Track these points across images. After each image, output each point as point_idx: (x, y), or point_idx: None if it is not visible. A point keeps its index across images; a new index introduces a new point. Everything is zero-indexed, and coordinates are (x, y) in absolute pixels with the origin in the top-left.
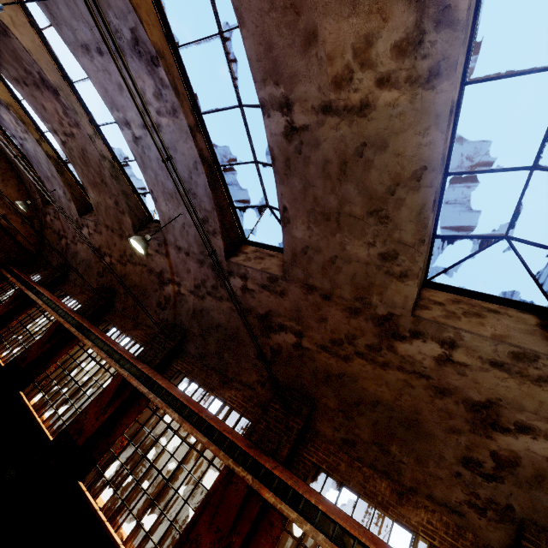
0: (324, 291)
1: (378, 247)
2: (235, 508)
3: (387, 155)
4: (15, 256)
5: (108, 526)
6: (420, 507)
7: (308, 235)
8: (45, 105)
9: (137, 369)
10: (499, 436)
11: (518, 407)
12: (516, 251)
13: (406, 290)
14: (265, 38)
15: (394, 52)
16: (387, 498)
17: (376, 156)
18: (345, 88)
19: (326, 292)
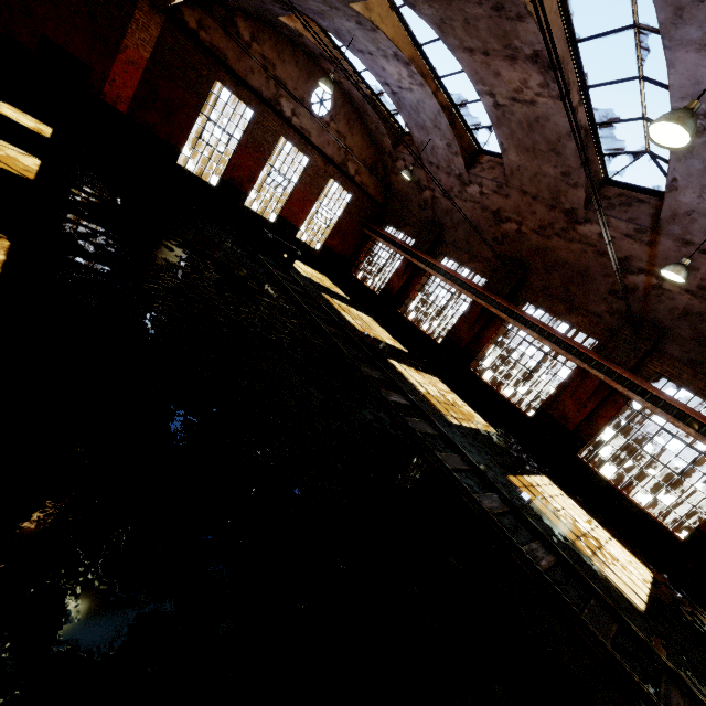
0: None
1: None
2: None
3: None
4: (369, 212)
5: (624, 492)
6: None
7: None
8: (503, 74)
9: (613, 372)
10: None
11: None
12: None
13: None
14: None
15: None
16: None
17: None
18: None
19: None
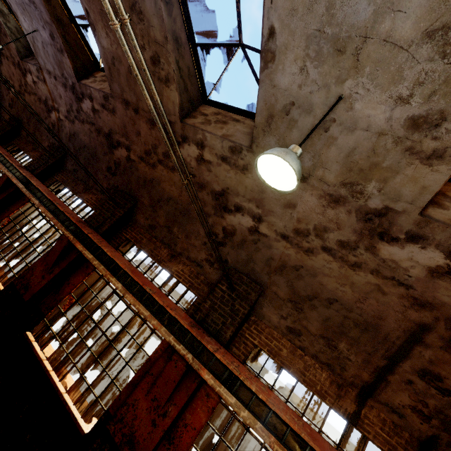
0: (134, 105)
1: (147, 51)
2: (58, 252)
3: None
4: None
5: None
6: (181, 263)
7: (110, 44)
8: None
9: (20, 173)
10: (227, 216)
11: (236, 193)
12: (249, 60)
13: (172, 96)
14: None
15: None
16: (163, 258)
17: None
18: None
19: (135, 106)
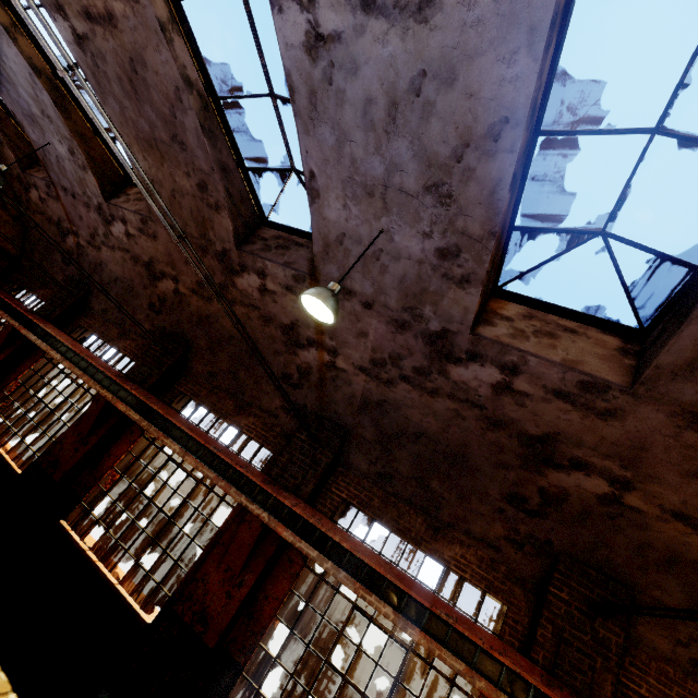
0: None
1: None
2: None
3: None
4: None
5: None
6: None
7: None
8: None
9: (282, 506)
10: None
11: None
12: None
13: None
14: None
15: None
16: None
17: None
18: None
19: None
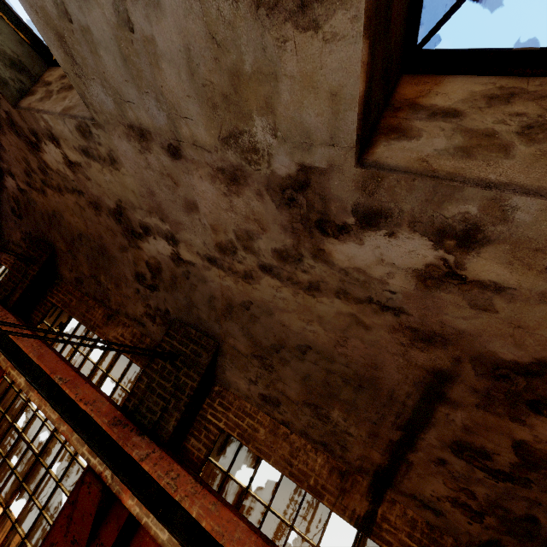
0: None
1: None
2: None
3: None
4: None
5: None
6: (121, 325)
7: None
8: None
9: None
10: (142, 244)
11: (131, 205)
12: None
13: None
14: None
15: None
16: (98, 322)
17: None
18: None
19: None
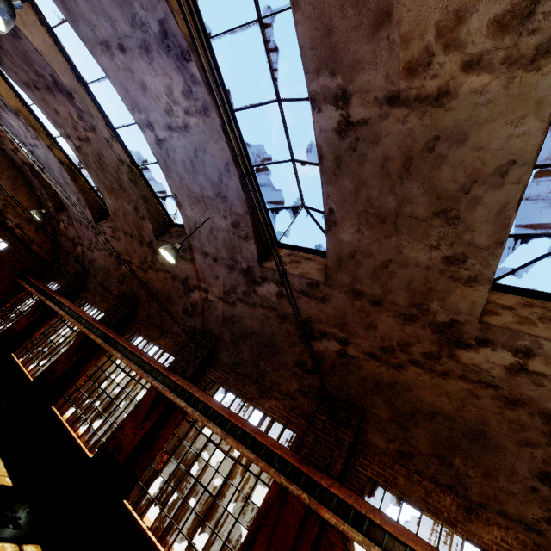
0: (373, 297)
1: (442, 250)
2: (294, 529)
3: (465, 149)
4: (31, 265)
5: (159, 546)
6: (492, 524)
7: (357, 239)
8: (58, 110)
9: (171, 381)
10: None
11: None
12: None
13: (474, 296)
14: (323, 22)
15: (491, 29)
16: (454, 514)
17: (451, 150)
18: (420, 75)
19: (376, 298)
